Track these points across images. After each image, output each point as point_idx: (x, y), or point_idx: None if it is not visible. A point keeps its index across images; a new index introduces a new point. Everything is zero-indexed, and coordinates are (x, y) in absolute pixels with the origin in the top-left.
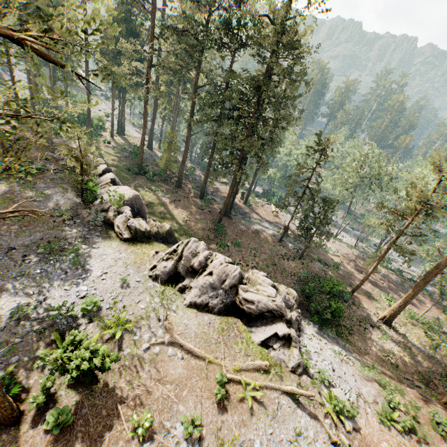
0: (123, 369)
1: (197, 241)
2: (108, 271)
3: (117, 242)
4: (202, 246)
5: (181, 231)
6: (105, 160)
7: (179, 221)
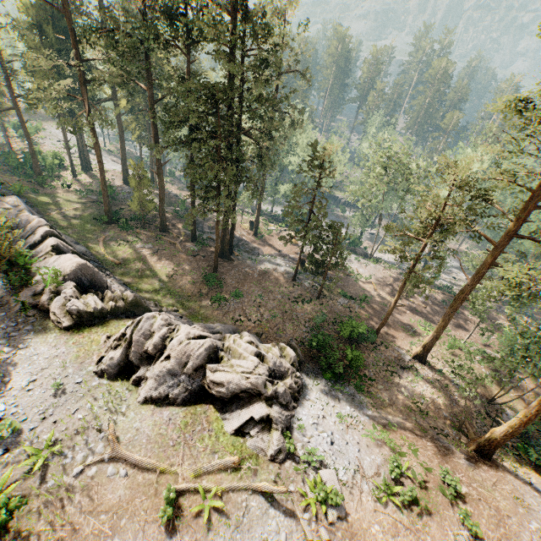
0: (45, 506)
1: (153, 316)
2: (38, 377)
3: (55, 333)
4: (158, 323)
5: (164, 291)
6: (64, 212)
7: (162, 278)
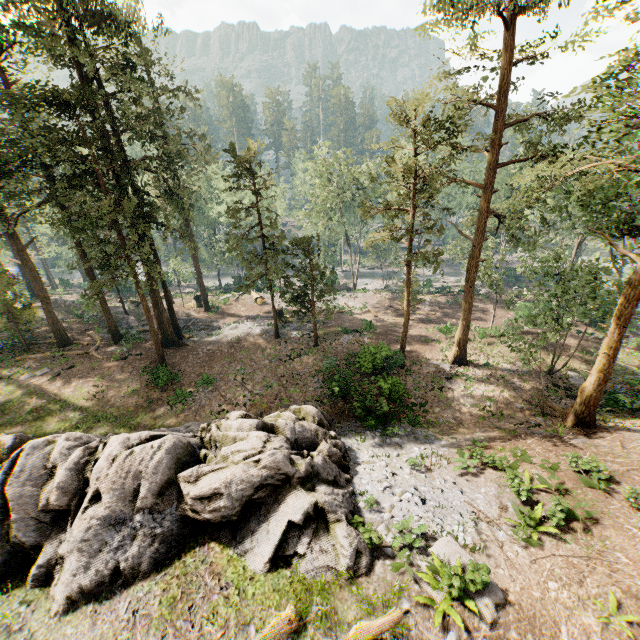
0: None
1: (49, 441)
2: None
3: None
4: (60, 448)
5: (87, 420)
6: None
7: (78, 405)
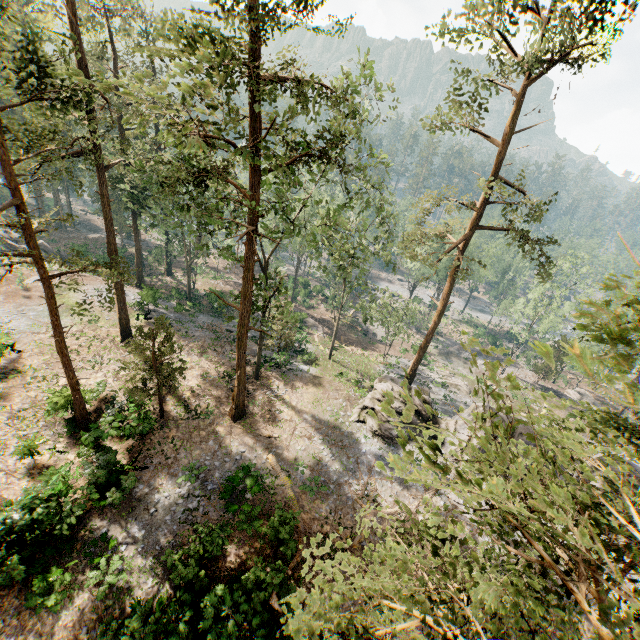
0: None
1: None
2: None
3: None
4: None
5: None
6: None
7: None
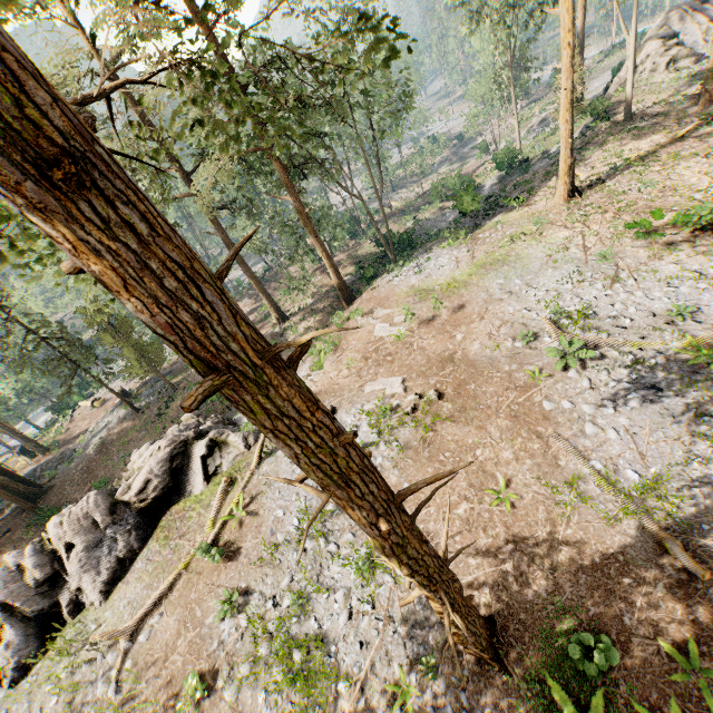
0: None
1: None
2: None
3: None
4: (12, 557)
5: None
6: None
7: None
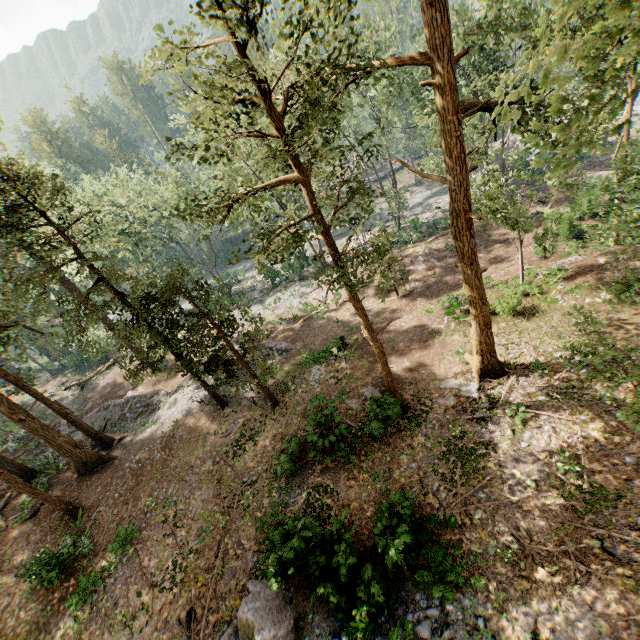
0: None
1: None
2: None
3: None
4: None
5: None
6: None
7: None
